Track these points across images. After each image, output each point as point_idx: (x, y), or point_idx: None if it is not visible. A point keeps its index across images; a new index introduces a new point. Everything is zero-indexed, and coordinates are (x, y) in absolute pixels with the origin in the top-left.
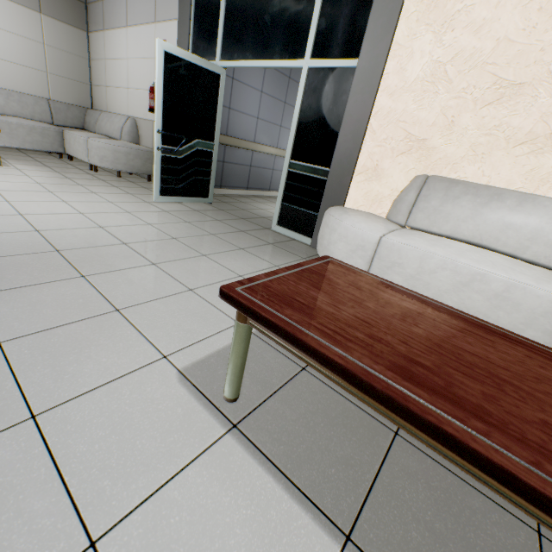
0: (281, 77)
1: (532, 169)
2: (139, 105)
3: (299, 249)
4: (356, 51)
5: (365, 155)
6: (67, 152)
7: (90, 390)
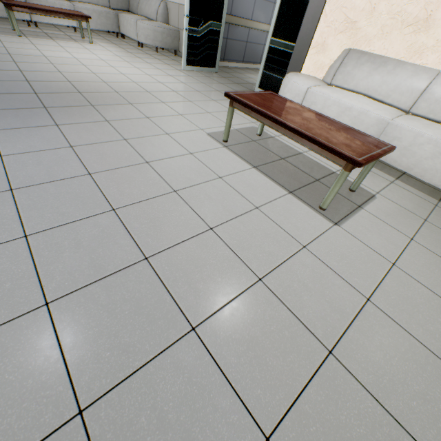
0: None
1: (411, 44)
2: None
3: None
4: None
5: (318, 34)
6: (121, 32)
7: (180, 132)
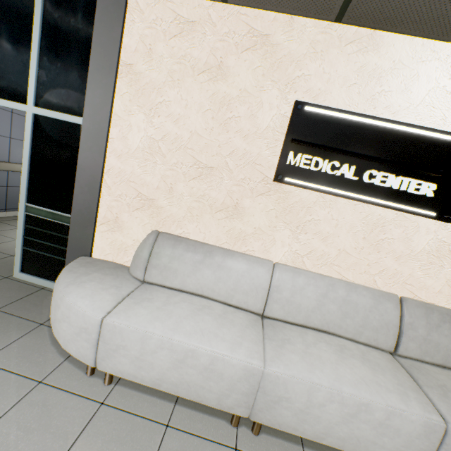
0: None
1: (230, 229)
2: None
3: (42, 306)
4: (82, 110)
5: (104, 207)
6: None
7: None
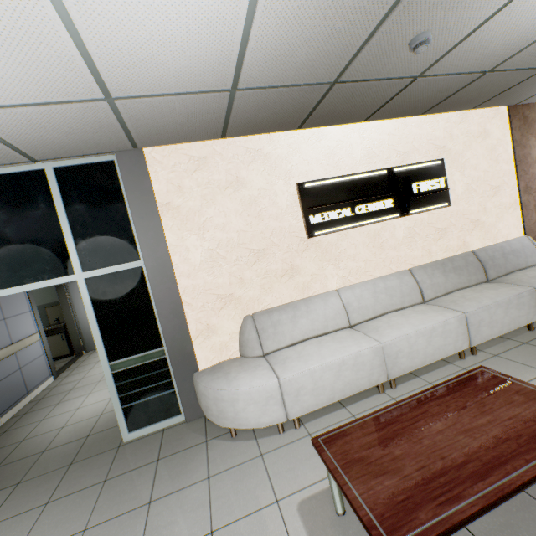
0: None
1: (295, 285)
2: None
3: (187, 435)
4: (134, 255)
5: (193, 322)
6: None
7: None
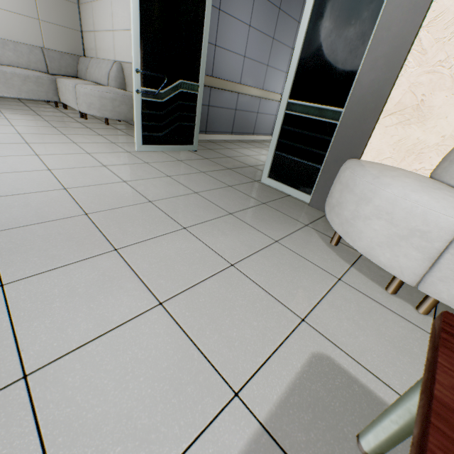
0: (271, 7)
1: None
2: (124, 48)
3: (297, 210)
4: None
5: (403, 87)
6: (61, 100)
7: None
